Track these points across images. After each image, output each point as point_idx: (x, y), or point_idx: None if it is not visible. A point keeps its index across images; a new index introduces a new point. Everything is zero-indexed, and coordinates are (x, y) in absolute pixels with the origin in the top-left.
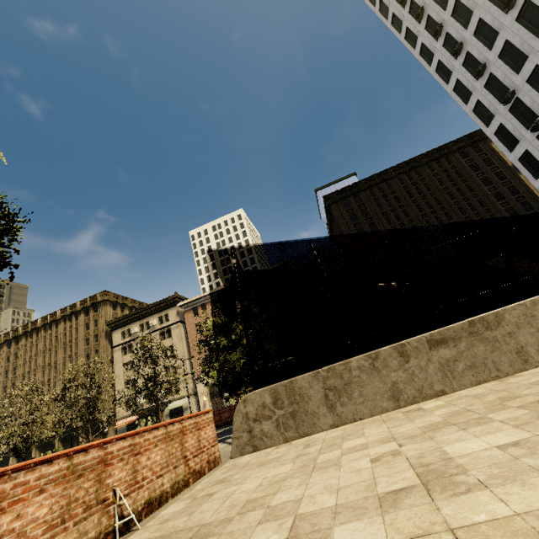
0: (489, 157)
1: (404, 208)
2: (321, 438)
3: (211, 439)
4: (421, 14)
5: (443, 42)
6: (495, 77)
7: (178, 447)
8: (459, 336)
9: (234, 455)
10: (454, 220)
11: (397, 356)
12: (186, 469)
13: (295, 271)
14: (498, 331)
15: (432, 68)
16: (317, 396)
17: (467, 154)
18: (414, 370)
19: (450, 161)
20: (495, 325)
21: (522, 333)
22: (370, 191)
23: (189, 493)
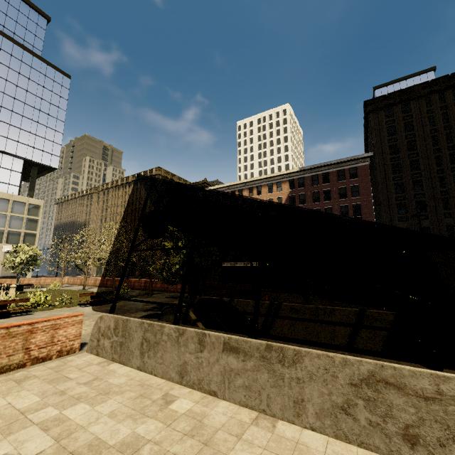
0: None
1: None
2: (110, 377)
3: (73, 335)
4: None
5: None
6: None
7: (21, 342)
8: (251, 354)
9: (88, 350)
10: None
11: (196, 342)
12: (25, 356)
13: (308, 180)
14: (289, 370)
15: None
16: (137, 340)
17: None
18: (203, 361)
19: None
20: (289, 363)
21: (311, 387)
22: (426, 99)
23: (6, 377)
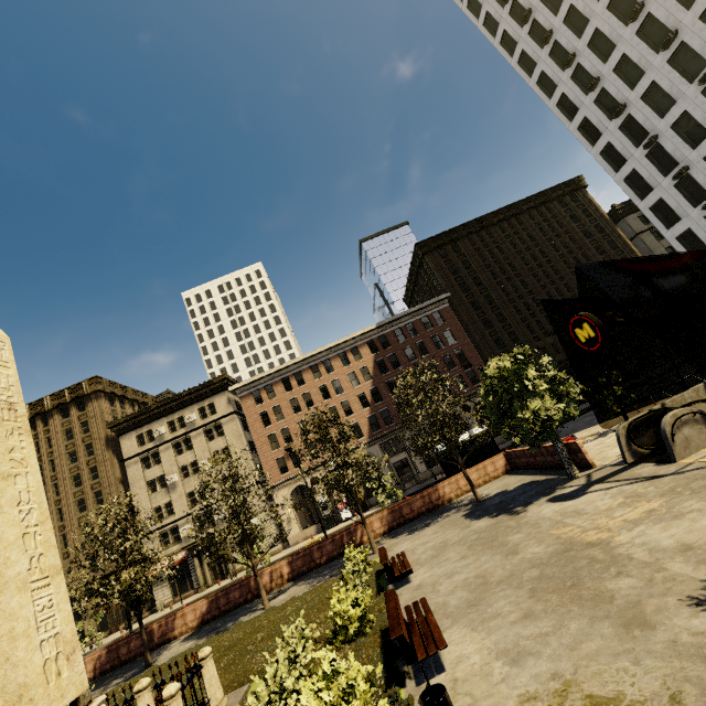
0: (587, 209)
1: (509, 260)
2: None
3: None
4: (549, 38)
5: (571, 74)
6: (632, 120)
7: None
8: None
9: None
10: (561, 274)
11: None
12: None
13: (391, 336)
14: None
15: (552, 102)
16: None
17: (566, 204)
18: None
19: (550, 210)
20: None
21: None
22: (468, 240)
23: None
